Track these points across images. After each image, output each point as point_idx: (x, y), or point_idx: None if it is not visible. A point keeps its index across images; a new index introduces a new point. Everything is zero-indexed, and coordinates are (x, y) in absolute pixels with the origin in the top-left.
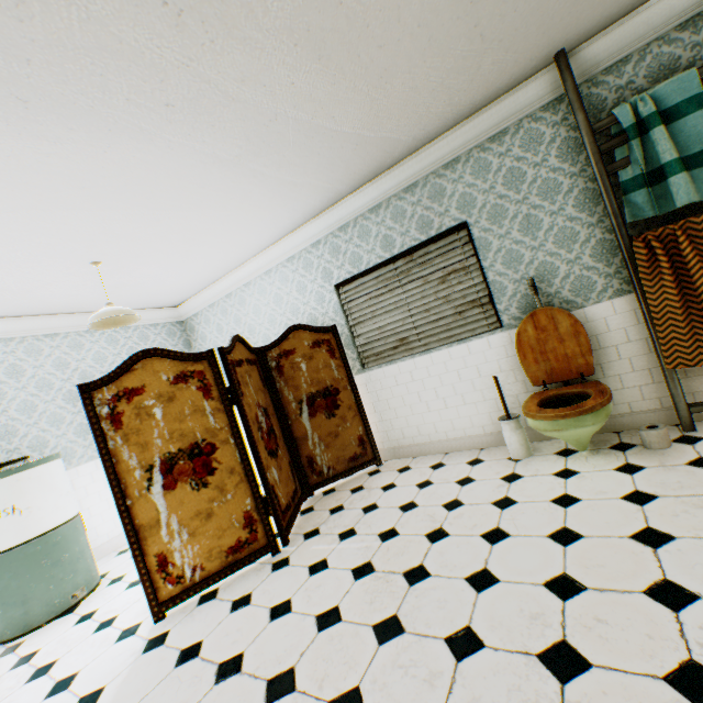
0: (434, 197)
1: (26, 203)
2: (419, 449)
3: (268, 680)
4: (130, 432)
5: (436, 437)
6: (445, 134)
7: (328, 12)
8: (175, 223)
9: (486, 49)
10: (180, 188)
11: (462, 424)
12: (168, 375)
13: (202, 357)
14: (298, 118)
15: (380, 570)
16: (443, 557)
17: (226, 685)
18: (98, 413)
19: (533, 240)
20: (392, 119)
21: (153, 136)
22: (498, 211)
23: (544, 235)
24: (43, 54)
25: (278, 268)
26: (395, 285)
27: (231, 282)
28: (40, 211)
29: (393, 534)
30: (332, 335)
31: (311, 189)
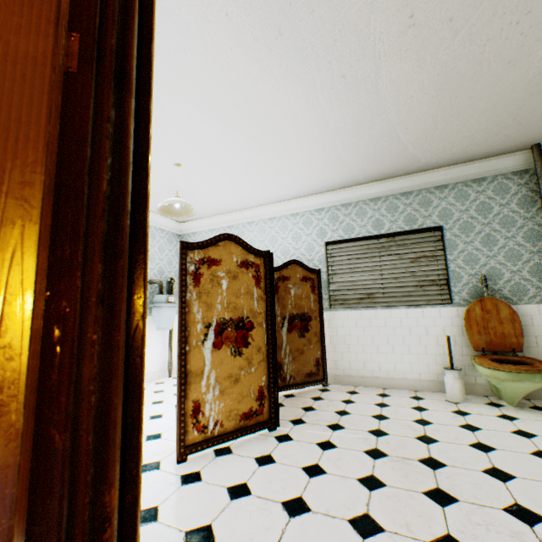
0: (422, 204)
1: (195, 101)
2: (360, 380)
3: (348, 520)
4: (202, 291)
5: (378, 374)
6: (444, 168)
7: (470, 64)
8: (254, 158)
9: (509, 125)
10: (285, 134)
11: (403, 368)
12: (237, 258)
13: (261, 254)
14: (391, 119)
15: (393, 455)
16: (447, 454)
17: (305, 519)
18: (186, 268)
19: (489, 250)
20: (430, 145)
21: (313, 92)
22: (467, 226)
23: (497, 250)
24: (324, 11)
25: (281, 218)
26: (375, 254)
27: (237, 217)
28: (195, 110)
29: (383, 433)
30: (316, 276)
31: (346, 171)
